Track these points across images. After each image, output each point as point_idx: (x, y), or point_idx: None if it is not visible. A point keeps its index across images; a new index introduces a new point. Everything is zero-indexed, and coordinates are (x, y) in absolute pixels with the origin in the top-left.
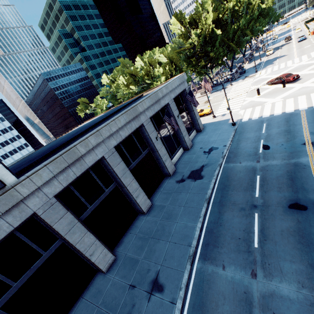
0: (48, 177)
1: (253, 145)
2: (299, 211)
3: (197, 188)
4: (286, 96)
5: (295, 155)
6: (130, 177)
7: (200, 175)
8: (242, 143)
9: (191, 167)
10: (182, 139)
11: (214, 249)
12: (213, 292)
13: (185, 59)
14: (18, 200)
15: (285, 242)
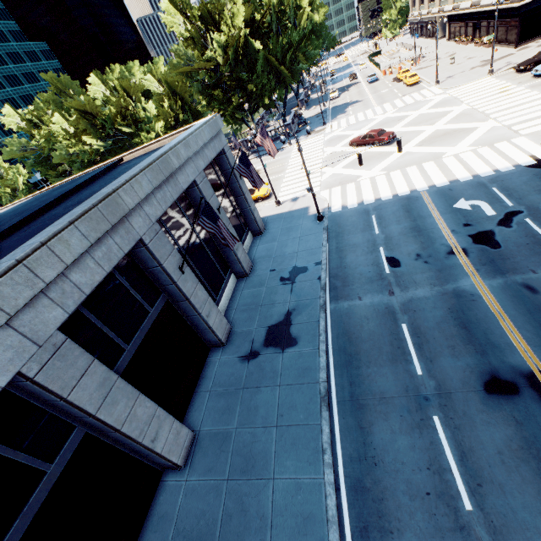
0: None
1: (370, 259)
2: (507, 396)
3: (294, 369)
4: (388, 167)
5: (447, 275)
6: (126, 396)
7: (290, 337)
8: (348, 256)
9: (264, 317)
10: (233, 257)
11: None
12: None
13: (202, 89)
14: None
15: (519, 482)
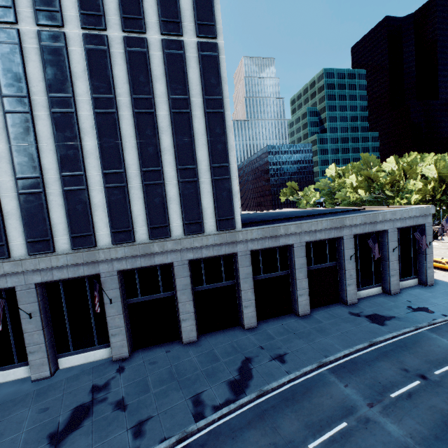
0: (255, 236)
1: None
2: None
3: (369, 329)
4: None
5: None
6: (304, 274)
7: (382, 322)
8: None
9: (378, 310)
10: (387, 277)
11: (347, 372)
12: (324, 389)
13: None
14: (236, 240)
15: (427, 413)
